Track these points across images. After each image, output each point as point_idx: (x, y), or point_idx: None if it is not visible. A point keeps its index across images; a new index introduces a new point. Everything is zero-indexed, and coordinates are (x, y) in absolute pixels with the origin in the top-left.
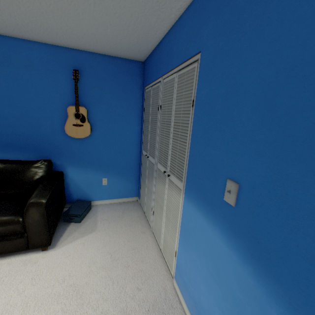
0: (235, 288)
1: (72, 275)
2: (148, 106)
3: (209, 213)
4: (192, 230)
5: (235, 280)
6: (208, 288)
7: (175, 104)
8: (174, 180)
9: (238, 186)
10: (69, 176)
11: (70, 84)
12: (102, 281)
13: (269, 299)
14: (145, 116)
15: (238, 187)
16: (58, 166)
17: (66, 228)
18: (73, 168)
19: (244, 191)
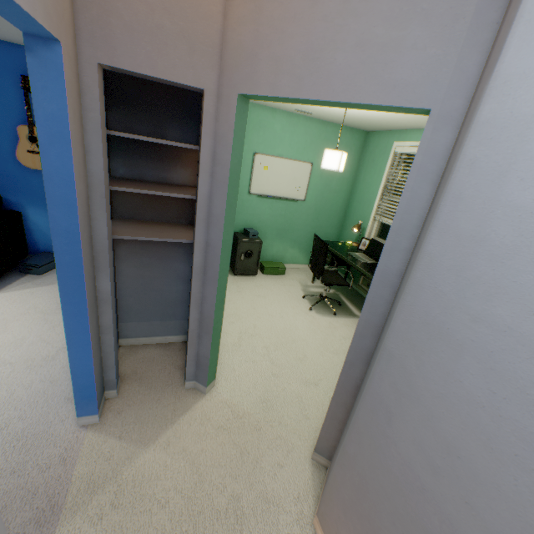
0: None
1: (5, 313)
2: None
3: None
4: None
5: None
6: None
7: None
8: None
9: None
10: (31, 219)
11: (20, 95)
12: (36, 320)
13: None
14: None
15: None
16: (14, 204)
17: (20, 278)
18: (36, 209)
19: None
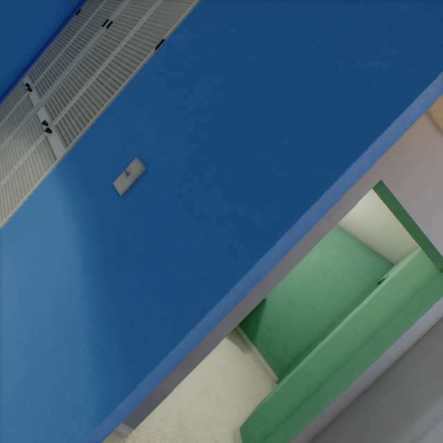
0: (47, 308)
1: None
2: (90, 12)
3: (79, 201)
4: (33, 222)
5: (56, 297)
6: (1, 313)
7: (135, 33)
8: (56, 142)
9: (145, 171)
10: None
11: None
12: None
13: (88, 319)
14: (73, 25)
15: (144, 172)
16: None
17: None
18: None
19: (147, 179)
